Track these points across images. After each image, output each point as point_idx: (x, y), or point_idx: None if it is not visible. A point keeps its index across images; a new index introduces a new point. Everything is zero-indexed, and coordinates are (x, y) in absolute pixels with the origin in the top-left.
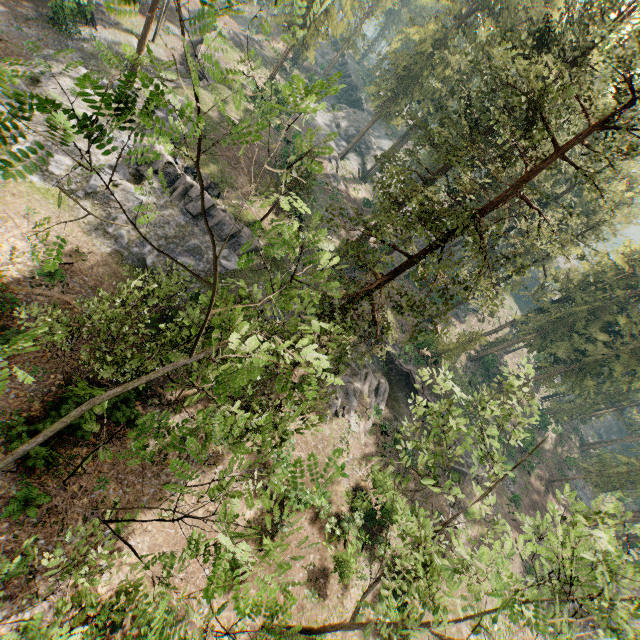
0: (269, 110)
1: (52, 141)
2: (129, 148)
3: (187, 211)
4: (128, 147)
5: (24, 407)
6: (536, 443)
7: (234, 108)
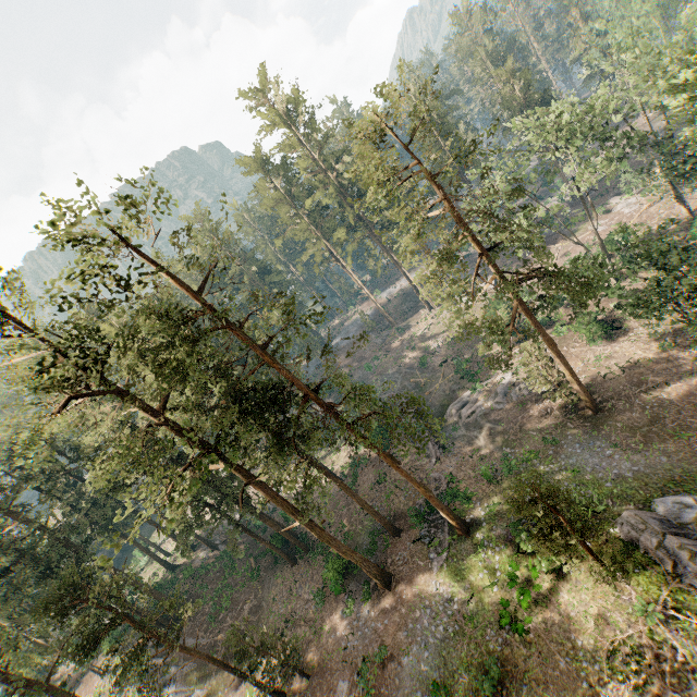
0: None
1: None
2: None
3: None
4: None
5: None
6: None
7: None
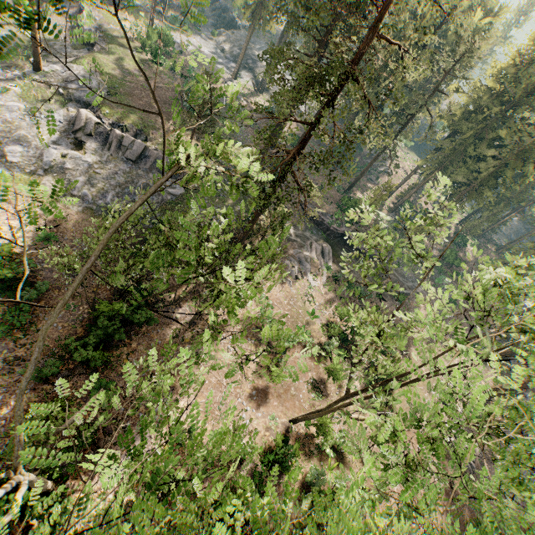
0: (160, 53)
1: (0, 137)
2: (61, 123)
3: (127, 159)
4: (60, 122)
5: (71, 333)
6: (460, 258)
7: (130, 62)
